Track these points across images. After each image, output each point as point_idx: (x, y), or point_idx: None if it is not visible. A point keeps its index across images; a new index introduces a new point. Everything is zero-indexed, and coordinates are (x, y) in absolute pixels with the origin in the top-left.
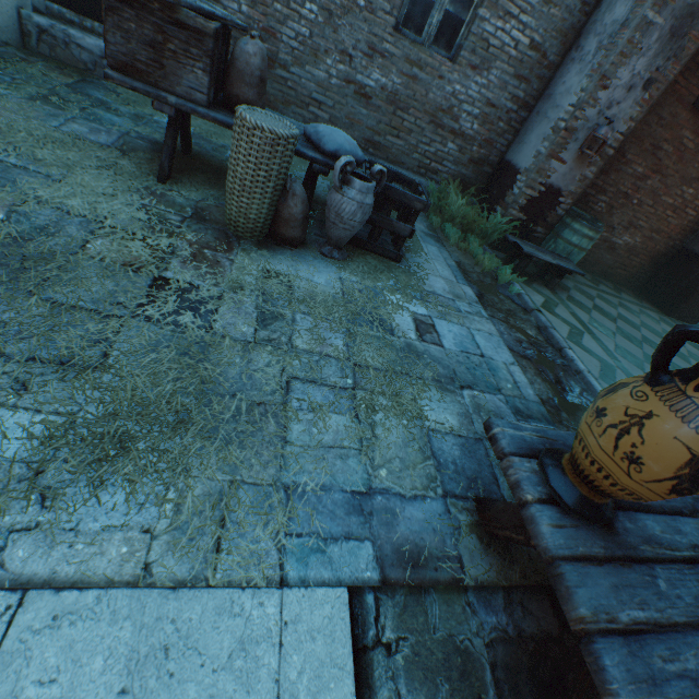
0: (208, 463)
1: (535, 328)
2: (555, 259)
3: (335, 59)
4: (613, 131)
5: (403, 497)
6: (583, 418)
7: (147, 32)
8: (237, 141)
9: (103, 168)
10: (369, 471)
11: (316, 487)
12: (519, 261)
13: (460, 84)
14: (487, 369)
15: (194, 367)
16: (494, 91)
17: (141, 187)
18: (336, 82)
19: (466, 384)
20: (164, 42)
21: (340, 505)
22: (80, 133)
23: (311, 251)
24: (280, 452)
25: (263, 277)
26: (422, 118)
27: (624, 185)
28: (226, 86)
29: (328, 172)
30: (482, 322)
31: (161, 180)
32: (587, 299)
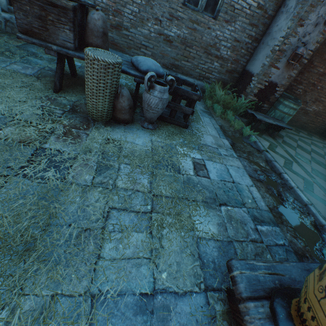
0: (38, 282)
1: (265, 161)
2: (275, 121)
3: (152, 23)
4: (306, 49)
5: (176, 294)
6: (311, 285)
7: (36, 10)
8: (86, 67)
9: (24, 87)
10: (154, 275)
11: (114, 294)
12: (254, 123)
13: (219, 31)
14: (236, 191)
15: (47, 207)
16: (238, 33)
17: (43, 96)
18: (154, 35)
19: (223, 202)
20: (46, 15)
21: (130, 307)
22: (16, 69)
23: (136, 125)
24: (93, 267)
25: (104, 143)
26: (200, 50)
27: (312, 79)
28: (85, 38)
29: (143, 81)
30: (233, 160)
31: (55, 91)
32: (293, 142)
